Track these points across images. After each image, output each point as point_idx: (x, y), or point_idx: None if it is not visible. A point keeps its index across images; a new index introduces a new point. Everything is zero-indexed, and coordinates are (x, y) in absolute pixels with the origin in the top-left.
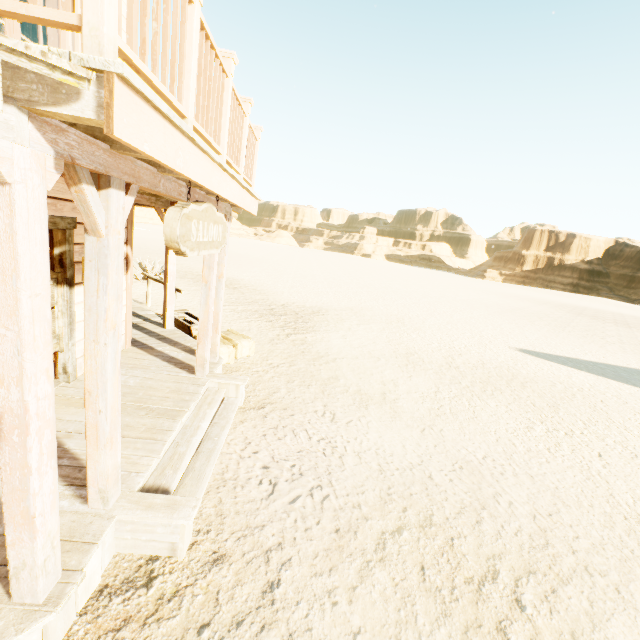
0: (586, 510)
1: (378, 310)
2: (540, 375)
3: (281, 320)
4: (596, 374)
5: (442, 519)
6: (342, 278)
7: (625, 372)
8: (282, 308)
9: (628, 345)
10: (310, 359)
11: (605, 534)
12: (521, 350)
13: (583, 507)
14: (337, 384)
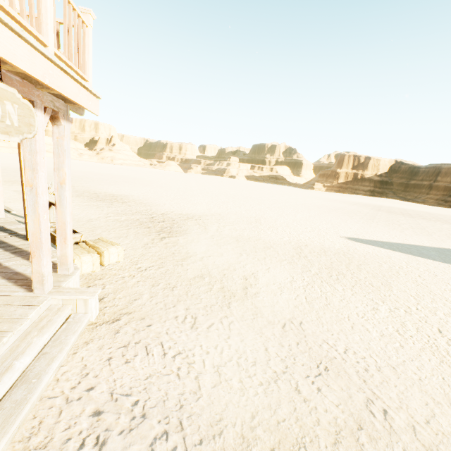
0: None
1: (240, 214)
2: (368, 257)
3: (158, 226)
4: (406, 253)
5: None
6: (214, 192)
7: (424, 250)
8: (161, 216)
9: (417, 229)
10: (179, 260)
11: None
12: (349, 238)
13: None
14: (202, 283)
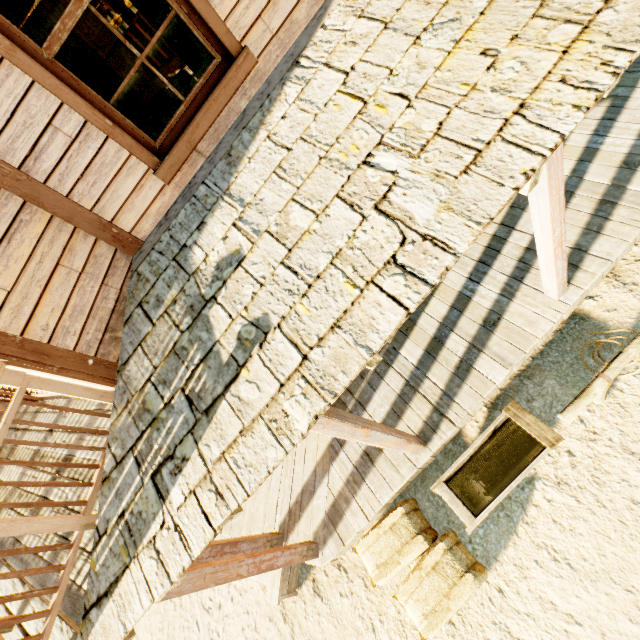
0: None
1: None
2: None
3: None
4: None
5: None
6: None
7: None
8: None
9: None
10: None
11: None
12: None
13: None
14: None
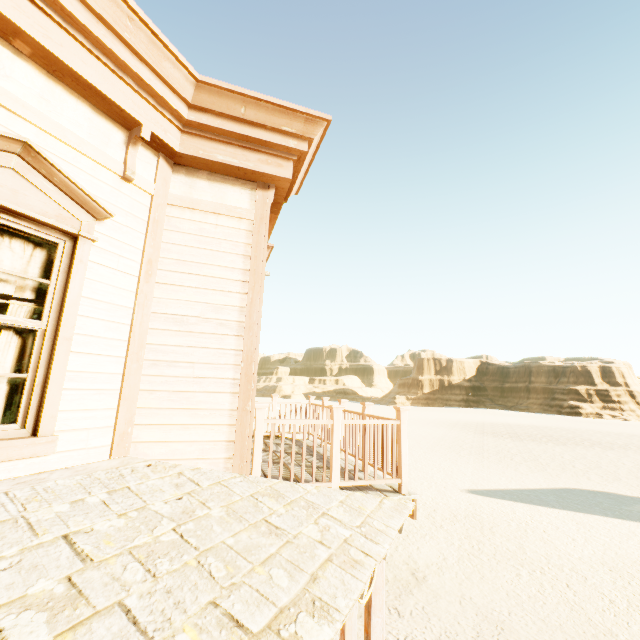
0: (583, 636)
1: None
2: (496, 516)
3: None
4: (527, 503)
5: None
6: (286, 435)
7: (542, 494)
8: None
9: (530, 462)
10: None
11: None
12: (470, 491)
13: (581, 635)
14: None
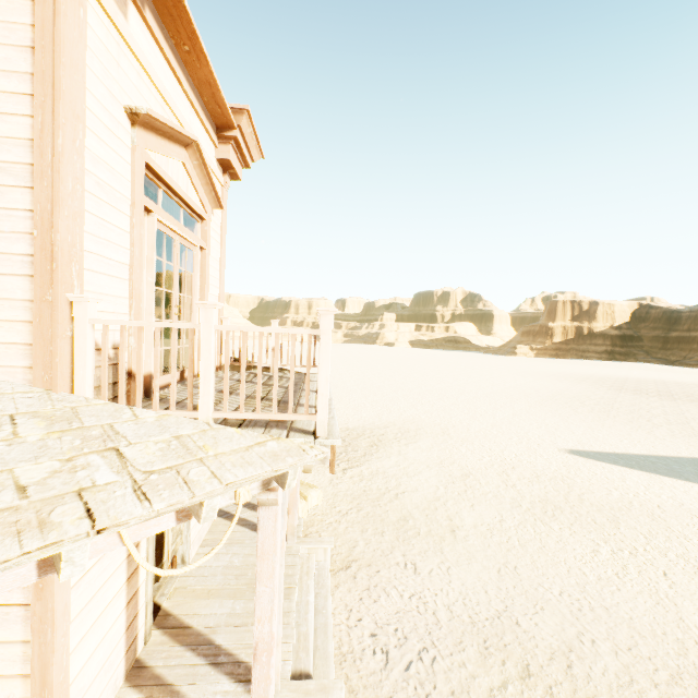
0: (660, 639)
1: (420, 421)
2: (595, 482)
3: None
4: (648, 471)
5: (537, 668)
6: (373, 381)
7: (677, 464)
8: None
9: (675, 425)
10: (374, 499)
11: (680, 662)
12: (571, 451)
13: (657, 636)
14: (407, 526)
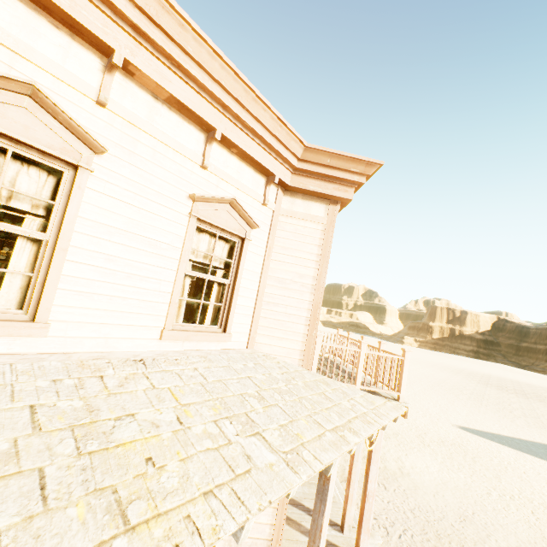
0: (533, 545)
1: None
2: (480, 451)
3: None
4: (515, 448)
5: None
6: None
7: (533, 446)
8: None
9: (530, 418)
10: None
11: None
12: (460, 427)
13: (531, 543)
14: None
